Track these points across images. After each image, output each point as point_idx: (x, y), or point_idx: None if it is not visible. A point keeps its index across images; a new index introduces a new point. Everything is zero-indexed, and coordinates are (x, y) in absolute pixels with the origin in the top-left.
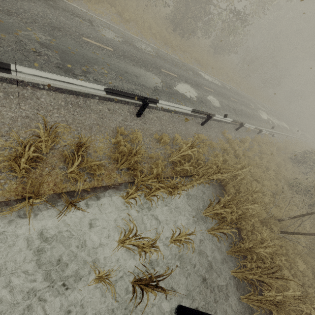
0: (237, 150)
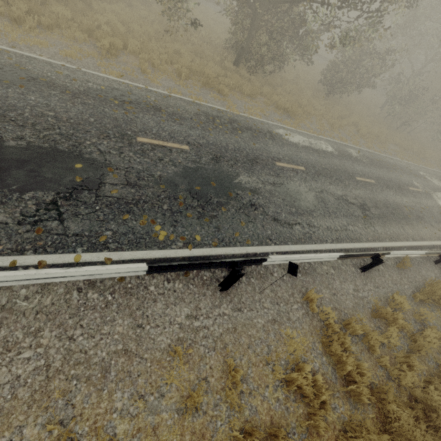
0: (354, 375)
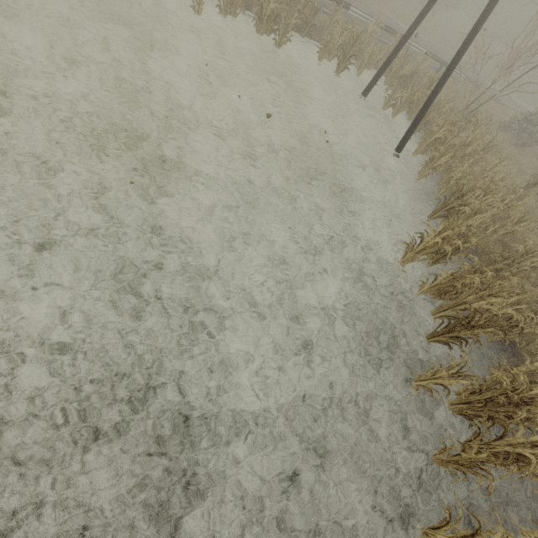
0: None
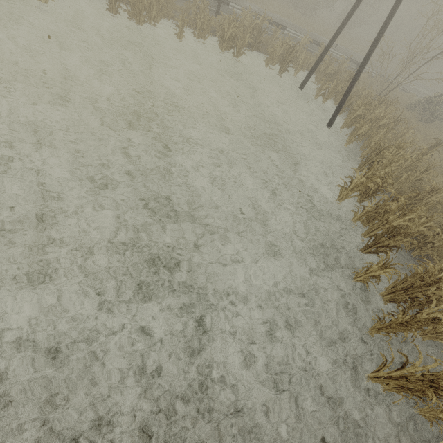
0: None
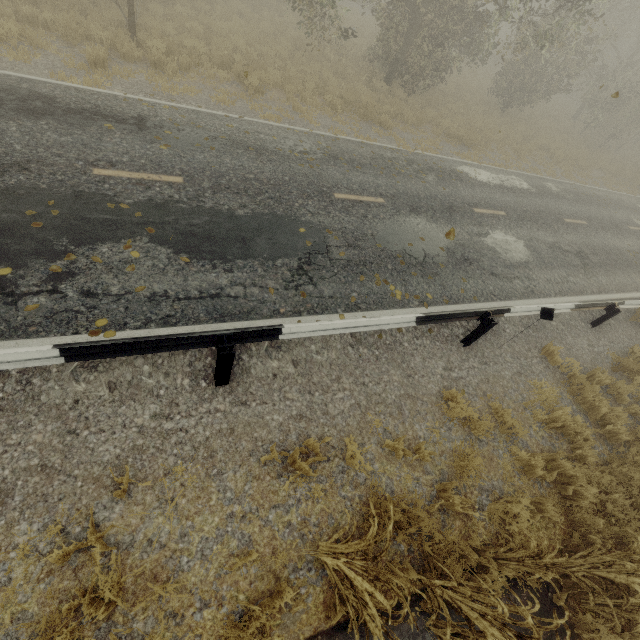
0: (609, 418)
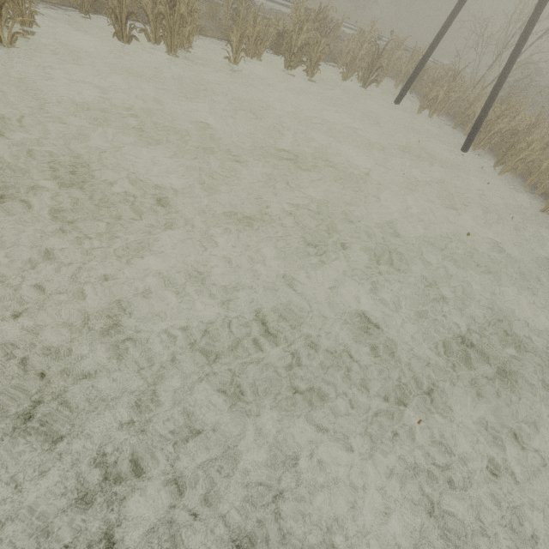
0: None
